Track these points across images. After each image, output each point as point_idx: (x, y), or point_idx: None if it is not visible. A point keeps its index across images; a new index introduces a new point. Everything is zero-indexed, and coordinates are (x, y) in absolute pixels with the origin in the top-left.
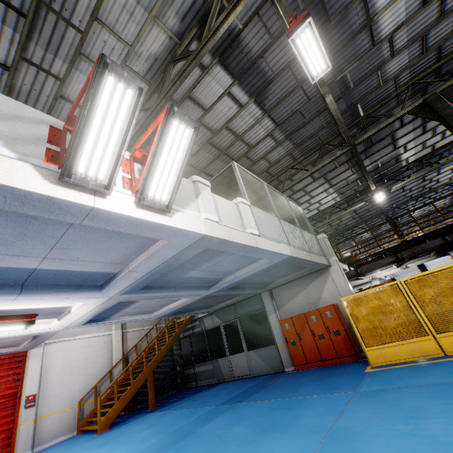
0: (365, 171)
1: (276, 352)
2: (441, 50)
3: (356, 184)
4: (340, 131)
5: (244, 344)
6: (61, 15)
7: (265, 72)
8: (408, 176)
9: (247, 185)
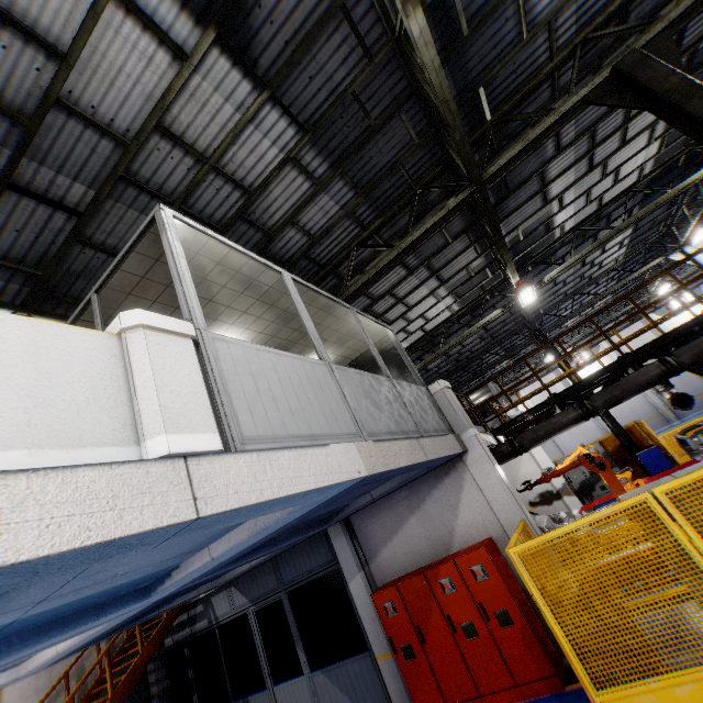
0: (503, 245)
1: (373, 671)
2: None
3: (484, 276)
4: (450, 151)
5: (302, 654)
6: None
7: None
8: (563, 258)
9: (238, 283)
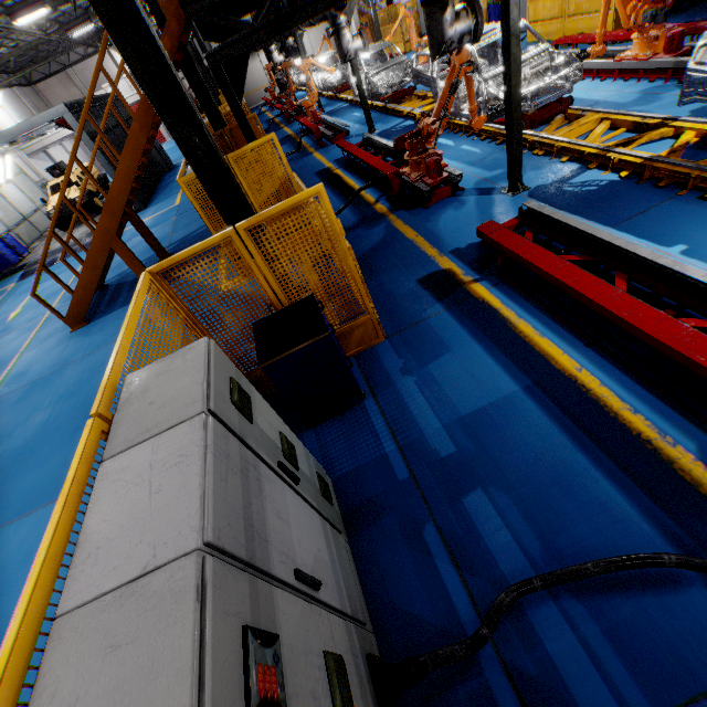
0: None
1: None
2: None
3: None
4: None
5: None
6: (20, 37)
7: None
8: None
9: None
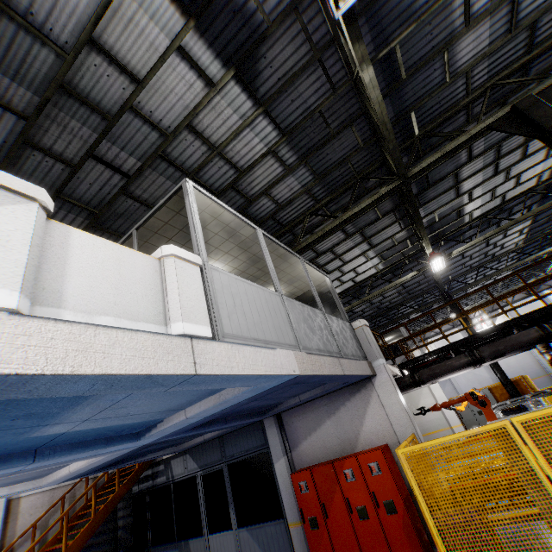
0: (420, 224)
1: (285, 534)
2: (535, 32)
3: (405, 246)
4: (385, 154)
5: (233, 513)
6: None
7: (249, 14)
8: (471, 238)
9: (226, 233)
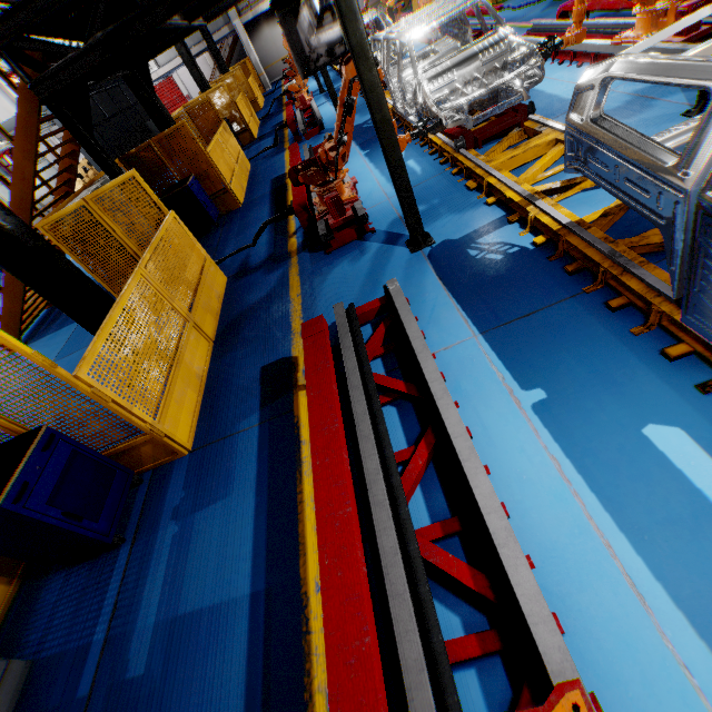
0: None
1: None
2: None
3: None
4: None
5: None
6: None
7: None
8: None
9: None
